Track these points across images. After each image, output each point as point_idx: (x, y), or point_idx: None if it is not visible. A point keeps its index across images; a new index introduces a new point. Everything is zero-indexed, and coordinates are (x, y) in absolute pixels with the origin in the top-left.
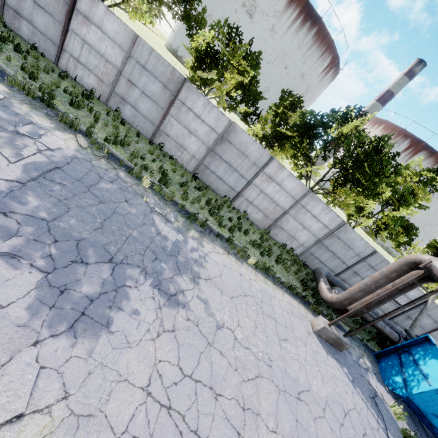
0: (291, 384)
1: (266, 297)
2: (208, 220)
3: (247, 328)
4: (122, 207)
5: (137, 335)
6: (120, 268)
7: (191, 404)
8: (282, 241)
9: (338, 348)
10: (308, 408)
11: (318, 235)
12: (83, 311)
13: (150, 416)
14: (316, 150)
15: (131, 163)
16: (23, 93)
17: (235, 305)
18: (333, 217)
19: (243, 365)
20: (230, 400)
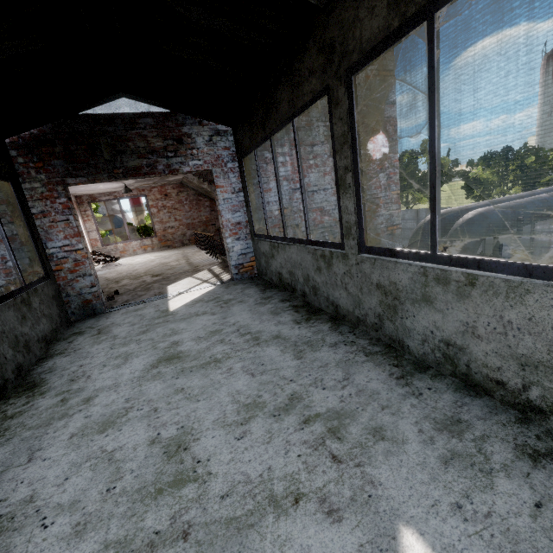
0: None
1: None
2: None
3: None
4: None
5: None
6: None
7: None
8: None
9: None
10: None
11: None
12: None
13: None
14: None
15: None
16: None
17: None
18: None
19: None
20: None
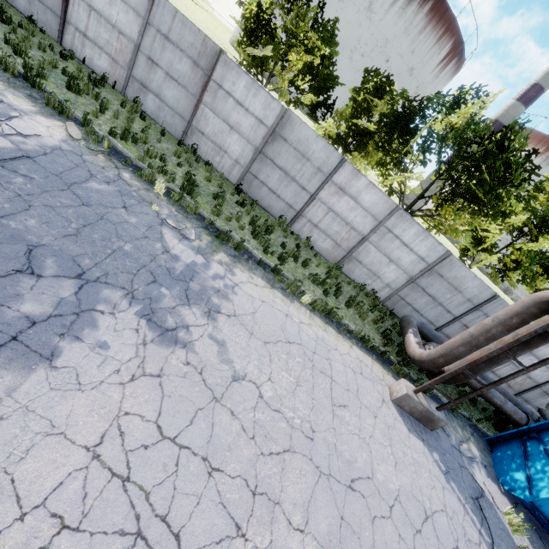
0: (341, 467)
1: (322, 348)
2: (244, 240)
3: (283, 384)
4: (116, 213)
5: (96, 376)
6: (93, 287)
7: (165, 478)
8: (361, 280)
9: (428, 426)
10: (365, 503)
11: (411, 271)
12: (14, 335)
13: (91, 488)
14: (412, 152)
15: (142, 163)
16: (0, 69)
17: (270, 353)
18: (433, 246)
19: (265, 433)
20: (234, 479)
